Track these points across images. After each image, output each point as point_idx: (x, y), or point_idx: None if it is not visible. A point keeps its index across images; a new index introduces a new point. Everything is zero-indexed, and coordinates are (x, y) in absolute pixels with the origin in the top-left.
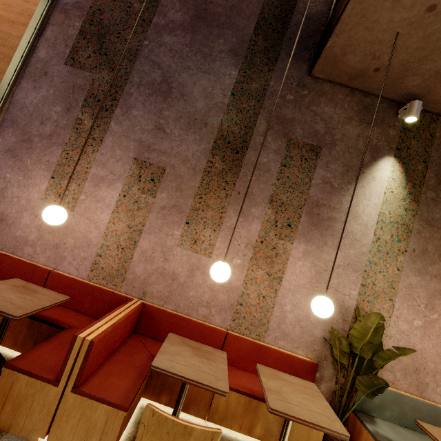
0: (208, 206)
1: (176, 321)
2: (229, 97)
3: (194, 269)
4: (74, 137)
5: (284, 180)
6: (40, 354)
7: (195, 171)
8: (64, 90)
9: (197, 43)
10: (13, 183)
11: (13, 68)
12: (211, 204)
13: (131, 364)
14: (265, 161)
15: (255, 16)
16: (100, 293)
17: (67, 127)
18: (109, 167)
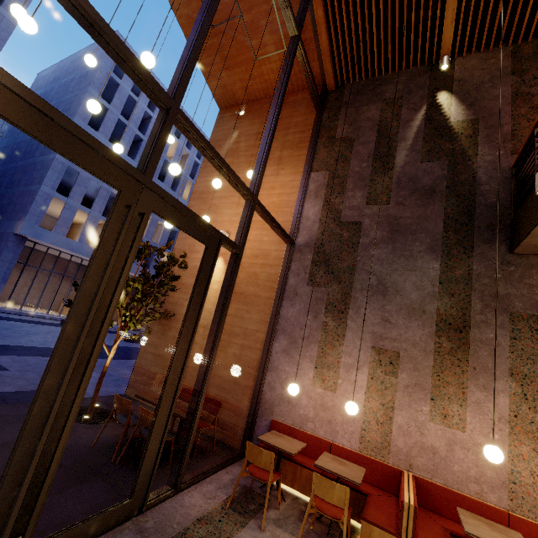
0: (447, 382)
1: (450, 496)
2: (438, 286)
3: (451, 443)
4: (324, 335)
5: (519, 353)
6: (373, 513)
7: (426, 352)
8: (310, 303)
9: (398, 249)
10: (291, 374)
11: (278, 295)
12: (449, 380)
13: (434, 532)
14: (492, 336)
15: (440, 218)
16: (374, 464)
17: (317, 329)
18: (354, 355)
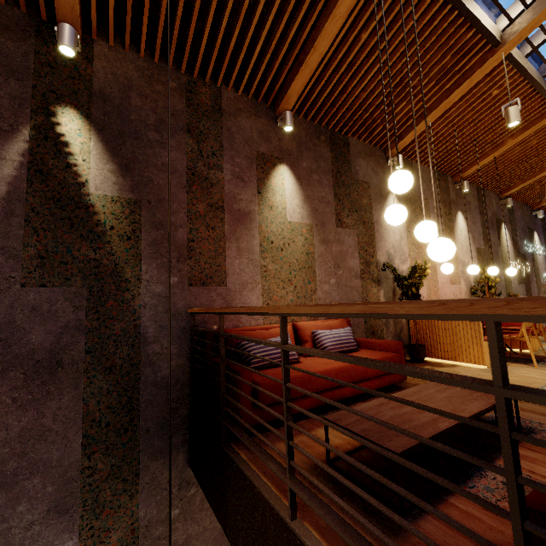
0: None
1: None
2: None
3: None
4: None
5: None
6: None
7: None
8: None
9: None
10: None
11: None
12: None
13: None
14: None
15: (76, 427)
16: None
17: None
18: None
